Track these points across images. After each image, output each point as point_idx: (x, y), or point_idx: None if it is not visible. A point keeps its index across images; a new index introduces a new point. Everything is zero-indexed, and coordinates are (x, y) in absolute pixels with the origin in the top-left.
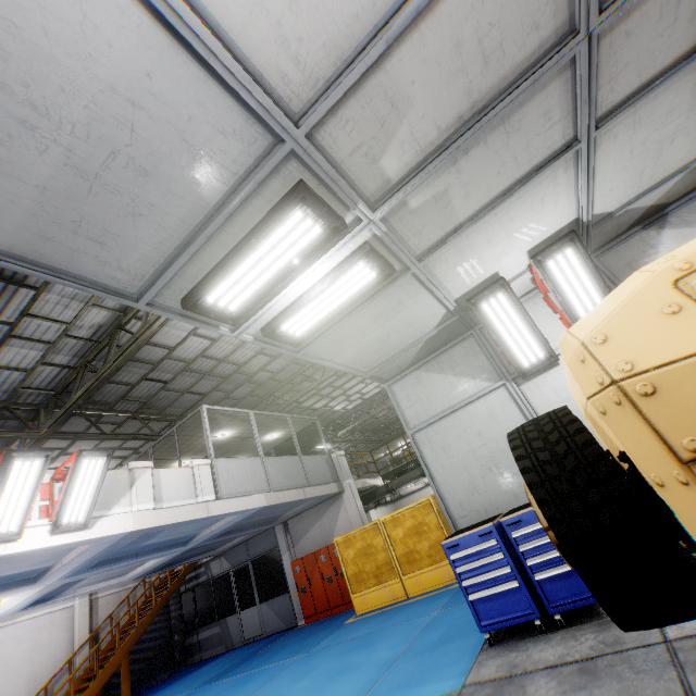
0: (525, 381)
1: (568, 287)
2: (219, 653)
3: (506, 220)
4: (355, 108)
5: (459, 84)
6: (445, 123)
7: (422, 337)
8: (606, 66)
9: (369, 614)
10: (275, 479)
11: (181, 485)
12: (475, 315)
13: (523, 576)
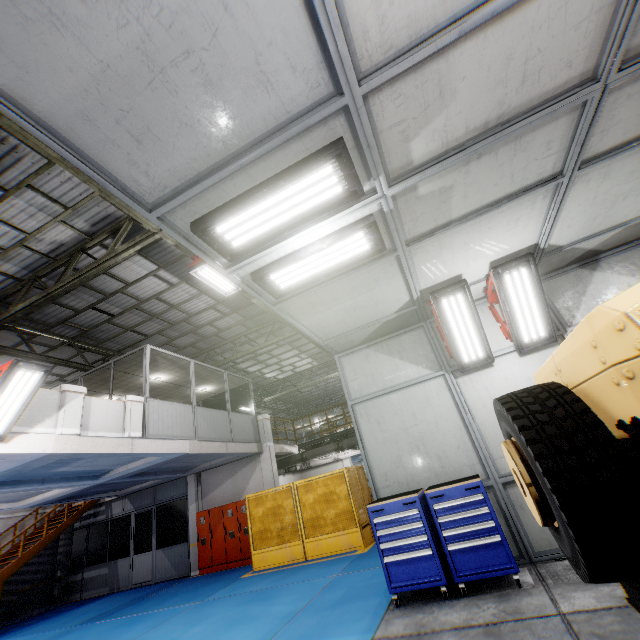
0: (462, 375)
1: (516, 300)
2: (101, 594)
3: (485, 228)
4: (410, 85)
5: (497, 93)
6: (473, 124)
7: (381, 318)
8: (604, 118)
9: (266, 571)
10: (202, 428)
11: (110, 417)
12: (431, 309)
13: (436, 546)
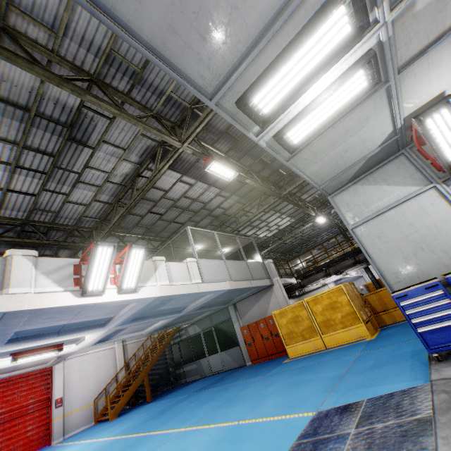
0: None
1: None
2: (196, 379)
3: None
4: None
5: None
6: None
7: (366, 155)
8: None
9: (300, 357)
10: (233, 273)
11: (181, 273)
12: (411, 135)
13: None
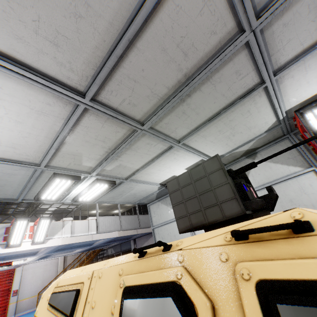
0: None
1: None
2: None
3: (161, 165)
4: (59, 158)
5: (97, 146)
6: (101, 153)
7: (153, 192)
8: (165, 130)
9: None
10: (124, 225)
11: (83, 227)
12: None
13: None
